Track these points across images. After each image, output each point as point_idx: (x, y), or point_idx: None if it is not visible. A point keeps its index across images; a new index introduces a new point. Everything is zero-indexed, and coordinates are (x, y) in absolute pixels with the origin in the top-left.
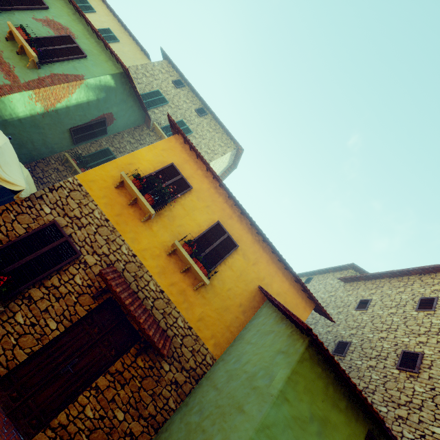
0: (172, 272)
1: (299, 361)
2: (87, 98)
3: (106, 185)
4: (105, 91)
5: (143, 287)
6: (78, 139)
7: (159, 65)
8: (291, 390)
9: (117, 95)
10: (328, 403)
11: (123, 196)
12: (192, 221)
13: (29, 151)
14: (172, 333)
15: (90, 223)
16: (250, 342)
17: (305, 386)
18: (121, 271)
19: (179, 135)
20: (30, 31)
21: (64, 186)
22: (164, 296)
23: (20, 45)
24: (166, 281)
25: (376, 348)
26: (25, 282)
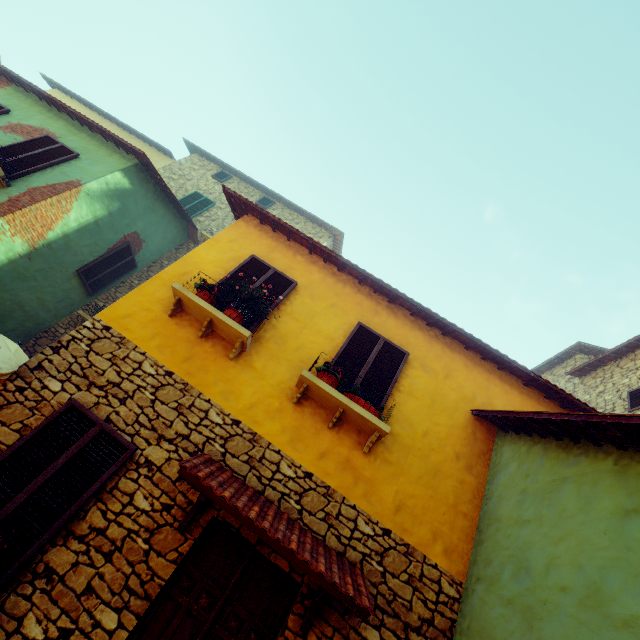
0: (315, 432)
1: None
2: (93, 215)
3: (152, 316)
4: (118, 199)
5: (270, 476)
6: (94, 286)
7: (187, 162)
8: None
9: (138, 202)
10: None
11: (186, 326)
12: (317, 335)
13: (20, 323)
14: (357, 555)
15: (139, 386)
16: (521, 519)
17: None
18: (220, 458)
19: (249, 215)
20: None
21: (80, 337)
22: (316, 483)
23: None
24: (308, 453)
25: None
26: (32, 541)
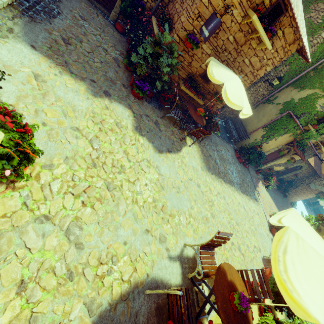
0: None
1: None
2: None
3: None
4: None
5: None
6: None
7: None
8: None
9: None
10: None
11: None
12: None
13: None
14: None
15: None
16: None
17: None
18: None
19: None
20: None
21: None
22: None
23: None
24: None
25: None
26: (315, 203)
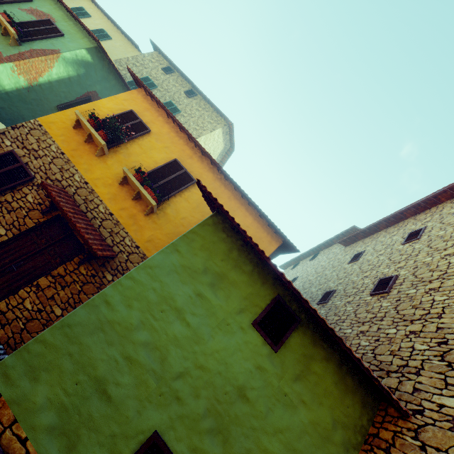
0: (124, 199)
1: (199, 224)
2: (68, 74)
3: (65, 126)
4: (84, 67)
5: (92, 209)
6: None
7: (149, 56)
8: (184, 245)
9: (97, 72)
10: (229, 264)
11: (80, 135)
12: (149, 159)
13: None
14: (118, 250)
15: (46, 155)
16: None
17: (203, 245)
18: (72, 194)
19: (142, 88)
20: (15, 18)
21: (26, 126)
22: (113, 218)
23: (4, 27)
24: (116, 206)
25: (357, 286)
26: None
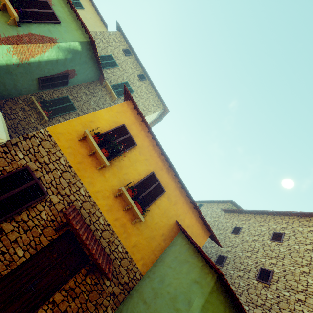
0: (117, 210)
1: (210, 293)
2: (57, 57)
3: (71, 137)
4: (72, 53)
5: (94, 221)
6: (43, 86)
7: (113, 35)
8: None
9: (81, 58)
10: None
11: (84, 147)
12: (135, 171)
13: (1, 91)
14: (113, 257)
15: (56, 168)
16: (170, 266)
17: (213, 311)
18: (78, 208)
19: (130, 101)
20: None
21: (37, 136)
22: (110, 228)
23: (3, 3)
24: (112, 217)
25: (243, 263)
26: None
